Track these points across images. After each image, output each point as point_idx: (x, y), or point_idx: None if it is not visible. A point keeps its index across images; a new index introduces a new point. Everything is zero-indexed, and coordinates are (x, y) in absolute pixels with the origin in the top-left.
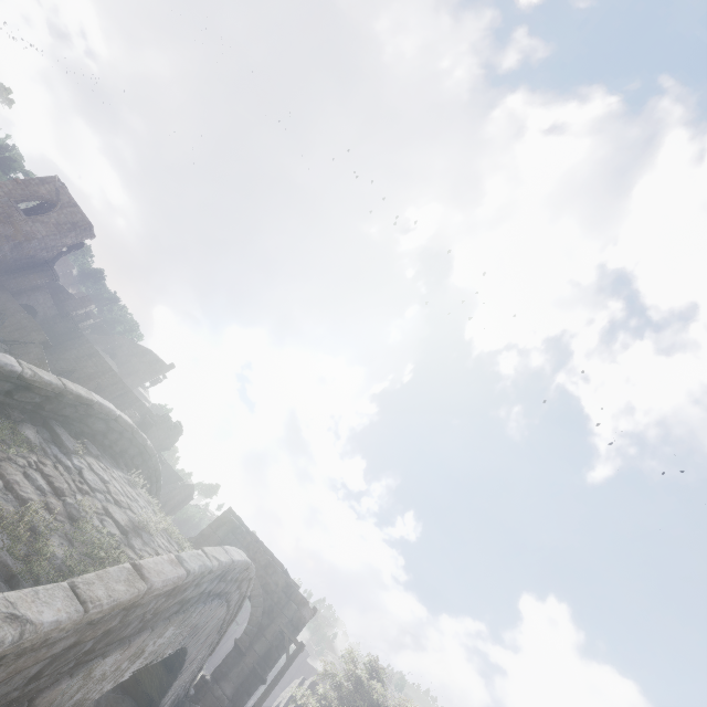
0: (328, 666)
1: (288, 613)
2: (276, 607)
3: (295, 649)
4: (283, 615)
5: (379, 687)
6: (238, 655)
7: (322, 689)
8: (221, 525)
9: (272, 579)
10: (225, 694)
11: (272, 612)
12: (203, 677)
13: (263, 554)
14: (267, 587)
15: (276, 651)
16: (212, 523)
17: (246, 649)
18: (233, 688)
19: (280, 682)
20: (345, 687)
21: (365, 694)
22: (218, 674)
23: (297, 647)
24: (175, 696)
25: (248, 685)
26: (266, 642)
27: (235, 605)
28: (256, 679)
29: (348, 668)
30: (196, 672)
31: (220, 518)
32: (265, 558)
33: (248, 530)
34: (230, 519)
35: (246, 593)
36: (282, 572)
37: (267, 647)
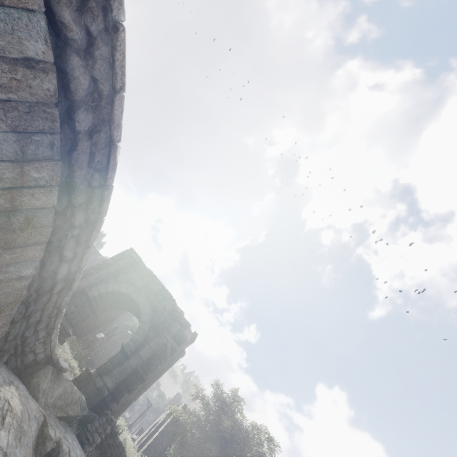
0: (199, 390)
1: (172, 330)
2: (162, 324)
3: (176, 353)
4: (167, 331)
5: (239, 409)
6: (123, 357)
7: (192, 409)
8: (122, 258)
9: (161, 303)
10: (106, 386)
11: (158, 328)
12: (88, 370)
13: (155, 284)
14: (156, 309)
15: (158, 358)
16: (115, 256)
17: (131, 353)
18: (115, 383)
19: (160, 413)
20: (211, 407)
21: (228, 412)
22: (102, 370)
23: (178, 352)
24: (16, 335)
25: (129, 382)
26: (150, 350)
27: (93, 155)
28: (137, 379)
29: (215, 392)
30: (50, 312)
31: (122, 254)
32: (157, 287)
33: (144, 267)
34: (130, 255)
35: (113, 131)
36: (170, 300)
37: (151, 355)
